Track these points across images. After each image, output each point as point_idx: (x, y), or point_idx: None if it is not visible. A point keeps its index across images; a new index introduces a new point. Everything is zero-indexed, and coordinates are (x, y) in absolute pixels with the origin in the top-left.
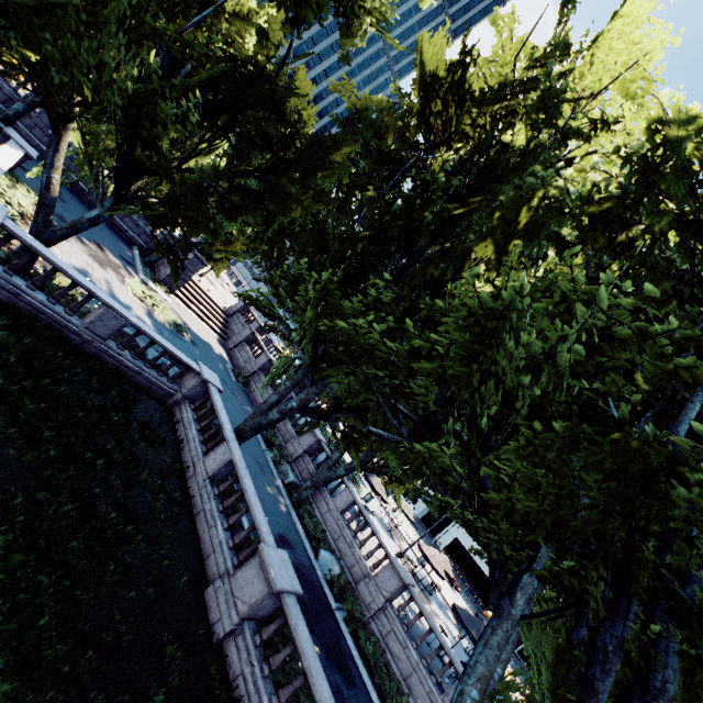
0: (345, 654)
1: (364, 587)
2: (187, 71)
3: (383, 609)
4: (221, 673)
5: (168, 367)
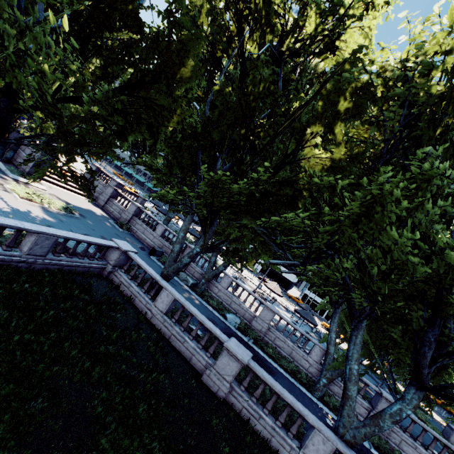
0: (263, 360)
1: (255, 323)
2: (42, 6)
3: (268, 329)
4: (233, 413)
5: (95, 252)
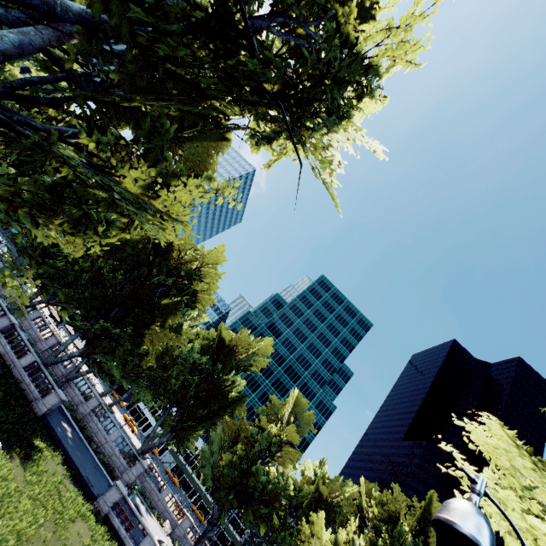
0: None
1: (40, 344)
2: None
3: (48, 350)
4: None
5: None
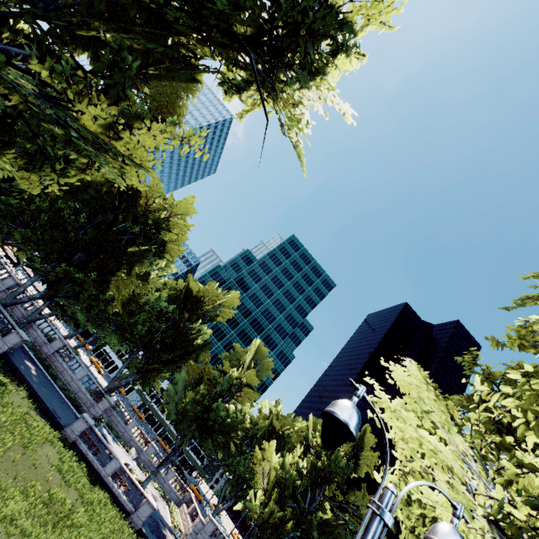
0: None
1: None
2: None
3: (5, 291)
4: None
5: None
